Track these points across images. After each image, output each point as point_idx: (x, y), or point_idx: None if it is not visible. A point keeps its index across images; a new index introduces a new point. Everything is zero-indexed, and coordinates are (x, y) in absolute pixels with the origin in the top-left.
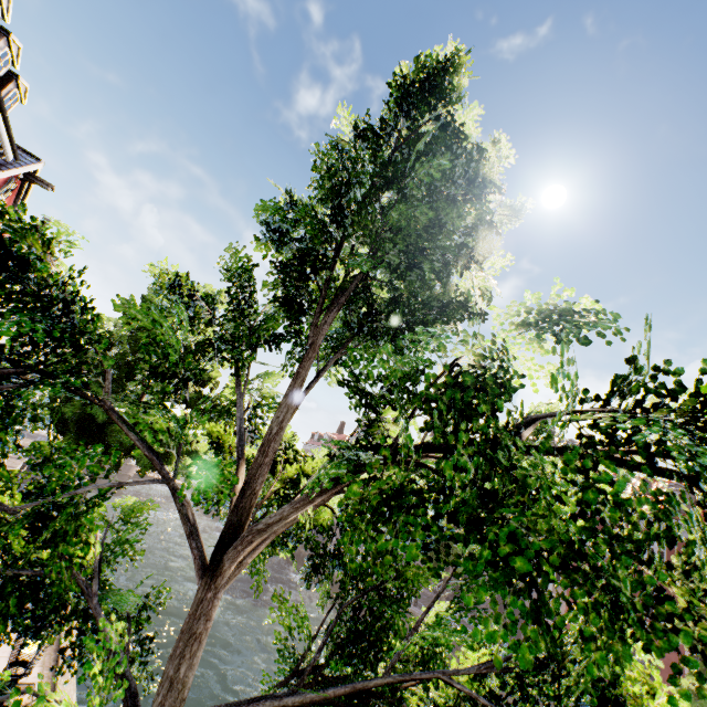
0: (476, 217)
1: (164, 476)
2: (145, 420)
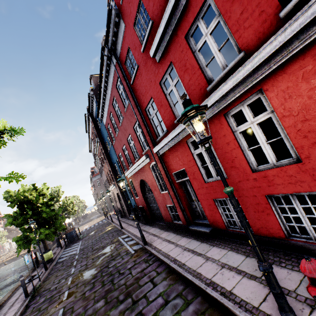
0: None
1: None
2: None
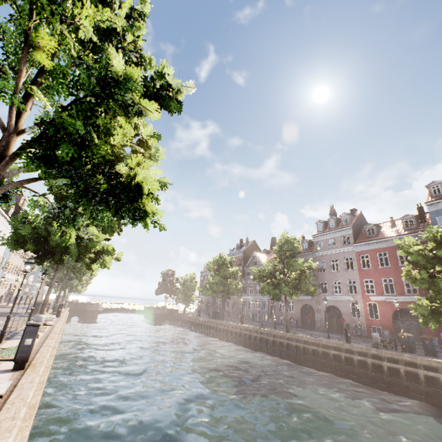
0: None
1: None
2: None
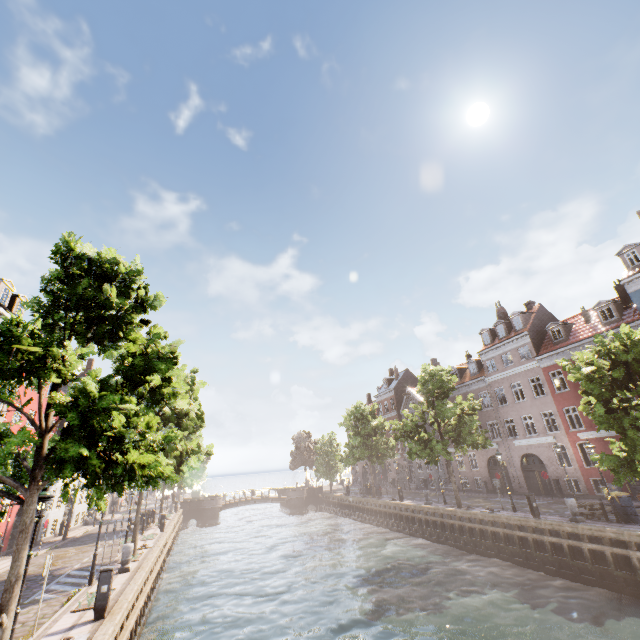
0: (85, 285)
1: (17, 409)
2: (7, 396)
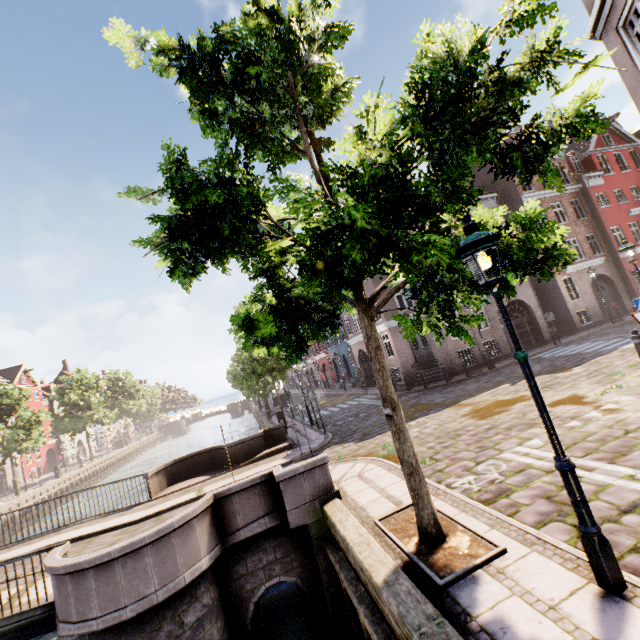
0: None
1: None
2: None
